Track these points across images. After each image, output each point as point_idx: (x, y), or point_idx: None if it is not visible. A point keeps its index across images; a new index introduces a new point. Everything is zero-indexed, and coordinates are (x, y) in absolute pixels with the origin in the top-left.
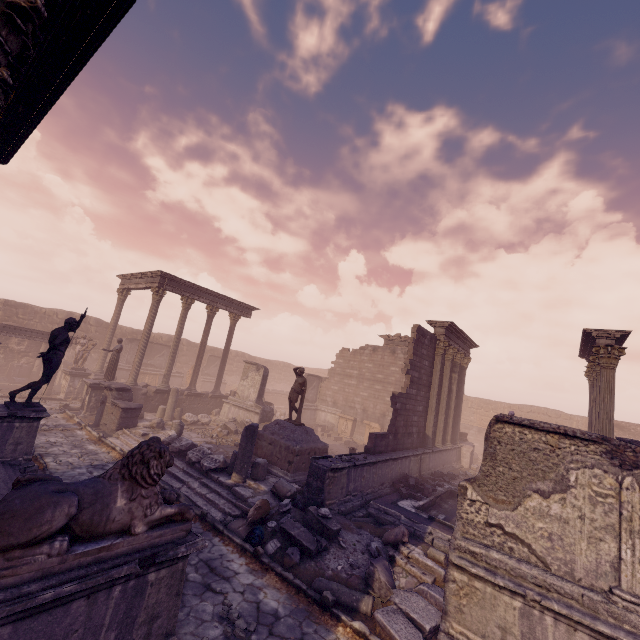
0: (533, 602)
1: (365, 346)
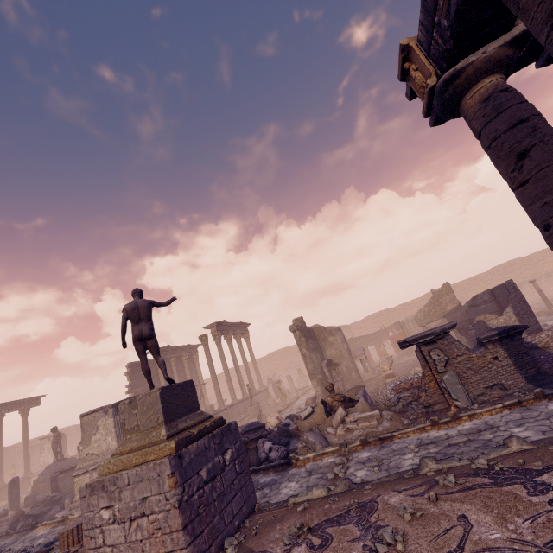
0: (91, 471)
1: None
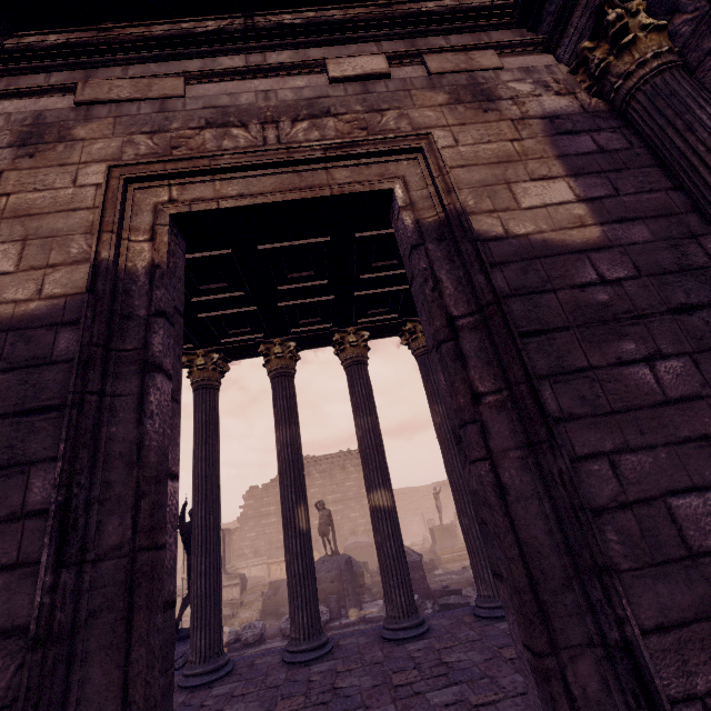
0: None
1: (277, 477)
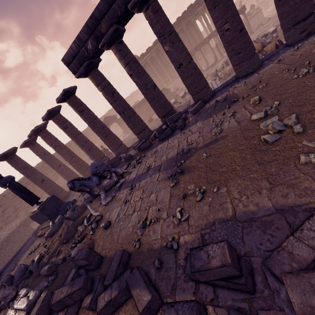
0: None
1: None
